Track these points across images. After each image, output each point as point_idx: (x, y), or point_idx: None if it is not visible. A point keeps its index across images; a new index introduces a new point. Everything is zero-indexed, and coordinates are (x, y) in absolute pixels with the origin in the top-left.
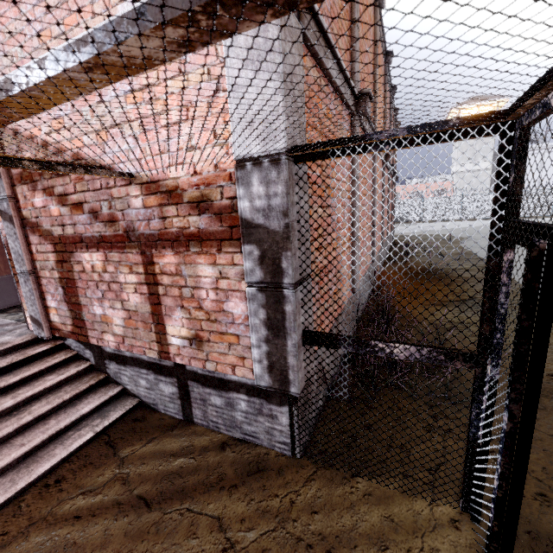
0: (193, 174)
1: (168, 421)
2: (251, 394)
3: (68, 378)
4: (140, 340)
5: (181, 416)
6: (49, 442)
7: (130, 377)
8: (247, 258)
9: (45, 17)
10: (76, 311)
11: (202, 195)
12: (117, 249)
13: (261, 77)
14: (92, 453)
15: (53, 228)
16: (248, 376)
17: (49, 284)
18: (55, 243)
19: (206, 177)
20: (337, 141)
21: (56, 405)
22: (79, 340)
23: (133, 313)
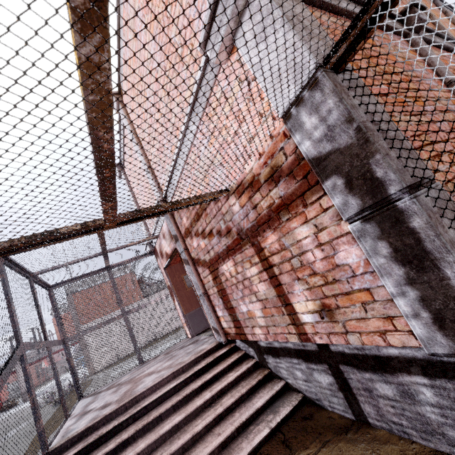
0: (259, 157)
1: (339, 421)
2: (432, 374)
3: (242, 374)
4: (279, 326)
5: (350, 414)
6: (238, 435)
7: (287, 369)
8: (333, 194)
9: (170, 140)
10: (232, 314)
11: (272, 168)
12: (237, 251)
13: (270, 39)
14: (271, 451)
15: (205, 257)
16: (409, 343)
17: (214, 299)
18: (209, 266)
19: (268, 152)
20: (367, 3)
21: (237, 398)
22: (242, 340)
23: (265, 301)
